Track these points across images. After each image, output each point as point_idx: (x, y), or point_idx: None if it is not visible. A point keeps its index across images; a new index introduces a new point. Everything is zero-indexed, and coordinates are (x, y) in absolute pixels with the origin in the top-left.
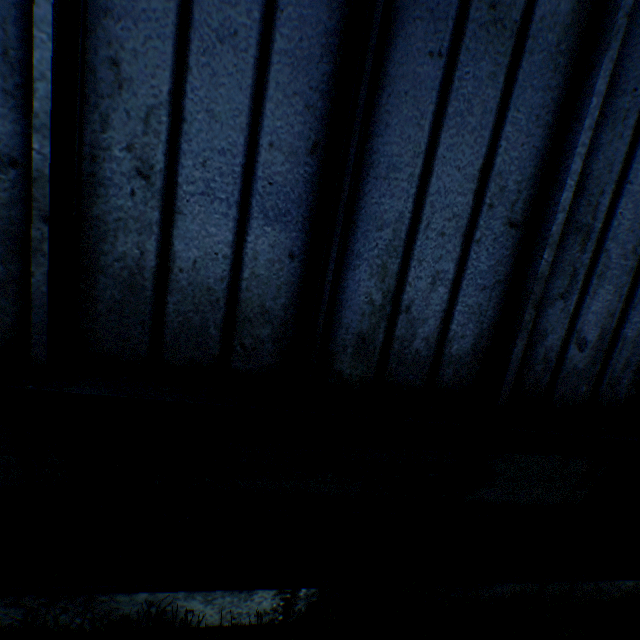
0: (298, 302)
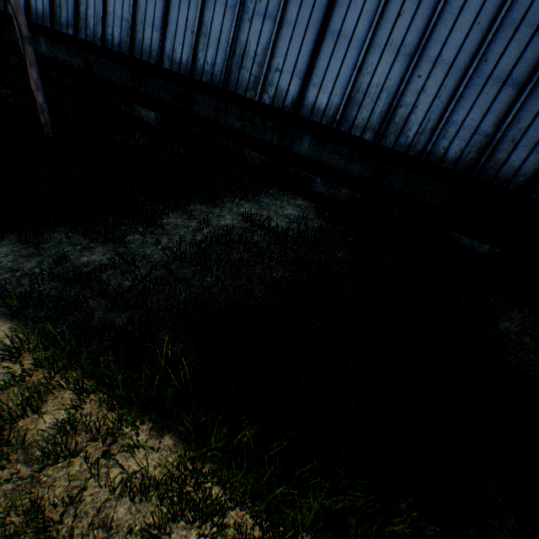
0: (534, 174)
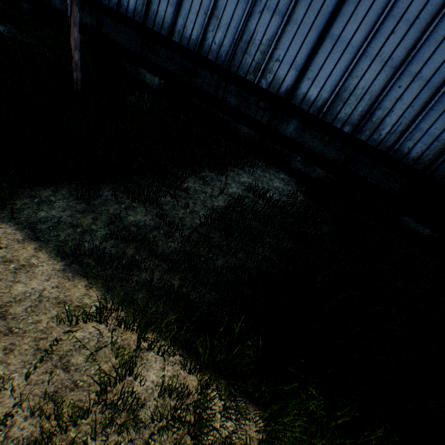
0: None
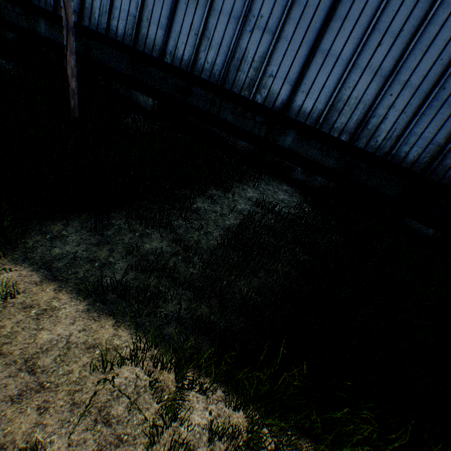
0: None
